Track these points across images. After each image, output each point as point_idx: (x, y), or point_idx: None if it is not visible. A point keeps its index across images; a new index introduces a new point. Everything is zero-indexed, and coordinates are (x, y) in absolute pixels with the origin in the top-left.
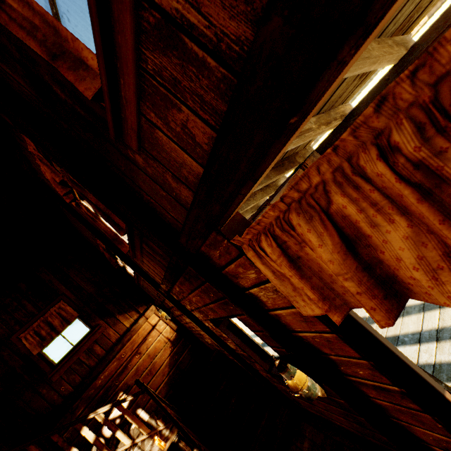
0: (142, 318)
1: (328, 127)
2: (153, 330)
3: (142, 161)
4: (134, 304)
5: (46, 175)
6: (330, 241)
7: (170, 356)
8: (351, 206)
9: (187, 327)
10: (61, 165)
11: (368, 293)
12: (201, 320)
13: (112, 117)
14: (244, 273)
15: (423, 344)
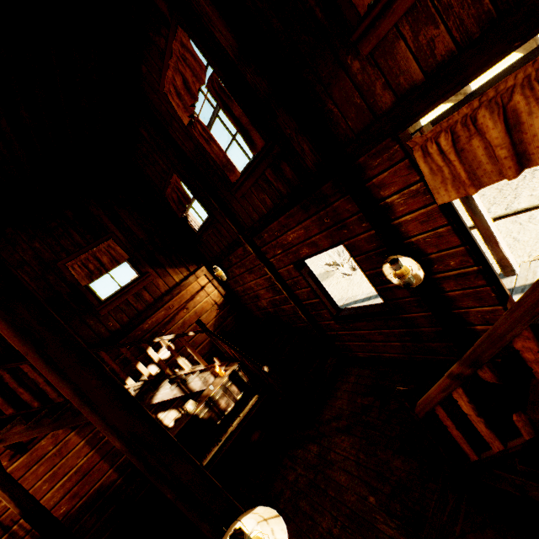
0: (193, 276)
1: (455, 98)
2: (202, 290)
3: (358, 68)
4: (185, 261)
5: (166, 82)
6: (500, 126)
7: (216, 318)
8: (523, 102)
9: (237, 292)
10: (218, 69)
11: (510, 157)
12: (278, 270)
13: (370, 23)
14: (394, 180)
15: None
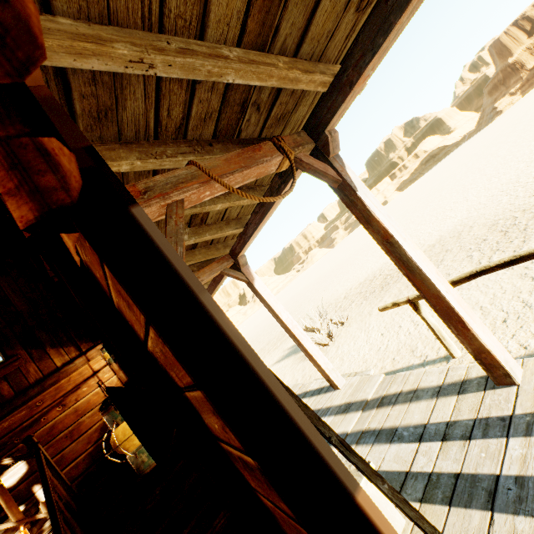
0: (82, 357)
1: (306, 76)
2: (94, 377)
3: None
4: (76, 338)
5: None
6: None
7: None
8: None
9: None
10: None
11: None
12: None
13: None
14: None
15: (424, 443)
